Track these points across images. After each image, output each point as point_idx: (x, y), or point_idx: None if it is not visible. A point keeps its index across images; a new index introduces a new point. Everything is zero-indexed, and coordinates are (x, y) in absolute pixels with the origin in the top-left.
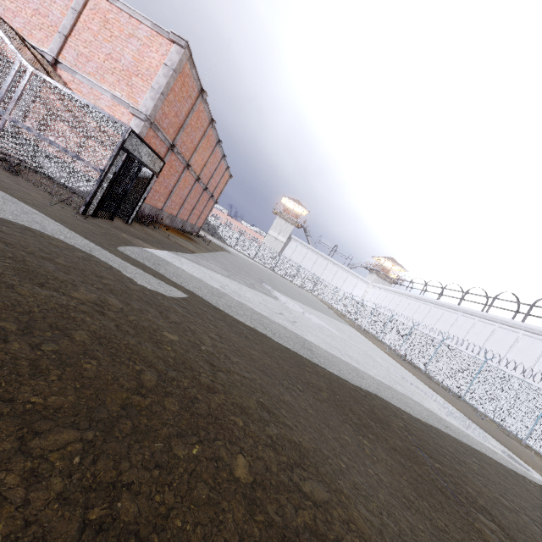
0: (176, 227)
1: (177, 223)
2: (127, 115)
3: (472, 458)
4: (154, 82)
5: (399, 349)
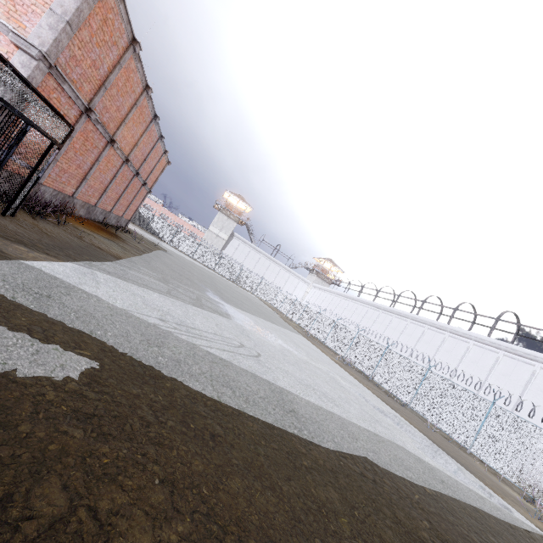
0: (95, 219)
1: (97, 215)
2: (5, 45)
3: (489, 537)
4: (55, 3)
5: (345, 354)
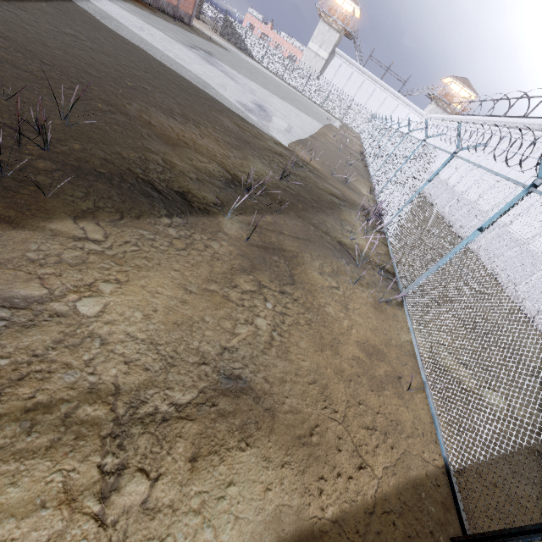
0: (144, 0)
1: None
2: None
3: (177, 79)
4: None
5: (366, 149)
